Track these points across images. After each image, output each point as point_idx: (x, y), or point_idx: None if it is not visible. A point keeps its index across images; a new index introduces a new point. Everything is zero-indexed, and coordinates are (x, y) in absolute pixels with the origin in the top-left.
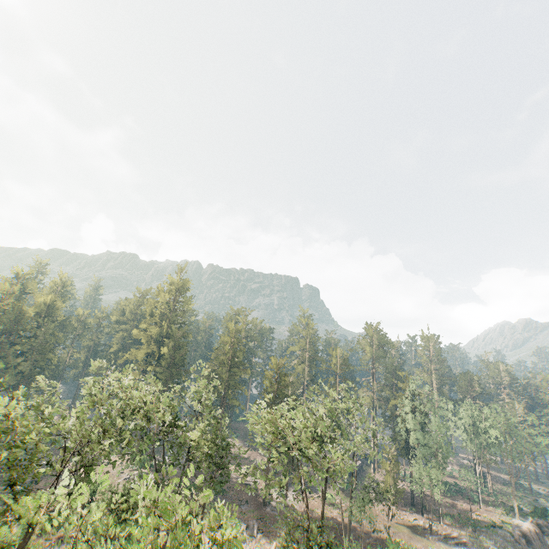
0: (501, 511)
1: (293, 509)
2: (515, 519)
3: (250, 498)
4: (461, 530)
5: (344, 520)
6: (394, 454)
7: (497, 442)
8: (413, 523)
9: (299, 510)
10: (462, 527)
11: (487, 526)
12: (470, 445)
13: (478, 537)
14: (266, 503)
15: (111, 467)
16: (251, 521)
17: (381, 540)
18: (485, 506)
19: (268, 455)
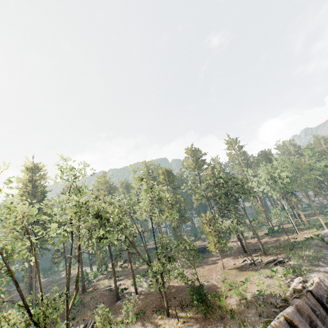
0: (313, 230)
1: (142, 294)
2: (324, 230)
3: (108, 299)
4: (281, 254)
5: (183, 285)
6: (209, 217)
7: (289, 179)
8: (242, 264)
9: (147, 292)
10: (282, 252)
11: (302, 242)
12: (274, 193)
13: (294, 253)
14: (119, 297)
15: (3, 319)
16: (90, 319)
17: (208, 289)
18: (302, 232)
19: (111, 258)
